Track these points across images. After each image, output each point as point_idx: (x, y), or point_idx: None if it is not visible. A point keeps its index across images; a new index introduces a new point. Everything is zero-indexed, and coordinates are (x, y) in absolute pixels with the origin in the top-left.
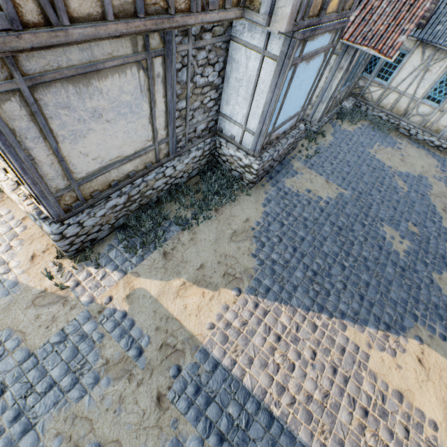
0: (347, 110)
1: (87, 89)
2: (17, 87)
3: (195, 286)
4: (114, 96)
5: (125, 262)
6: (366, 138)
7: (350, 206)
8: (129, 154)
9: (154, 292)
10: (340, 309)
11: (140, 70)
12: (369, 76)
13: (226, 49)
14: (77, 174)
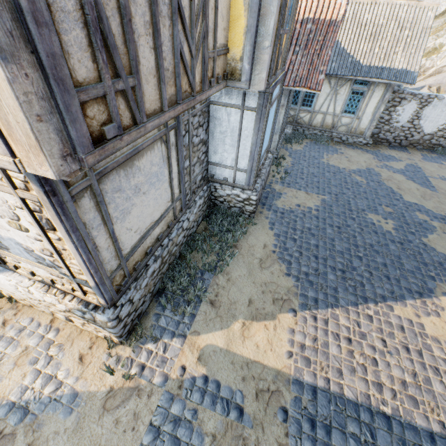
0: (290, 134)
1: (131, 170)
2: (90, 183)
3: (254, 322)
4: (147, 170)
5: (179, 326)
6: (315, 152)
7: (335, 207)
8: (157, 218)
9: (221, 344)
10: (378, 293)
11: (162, 143)
12: (296, 106)
13: (208, 112)
14: (124, 250)
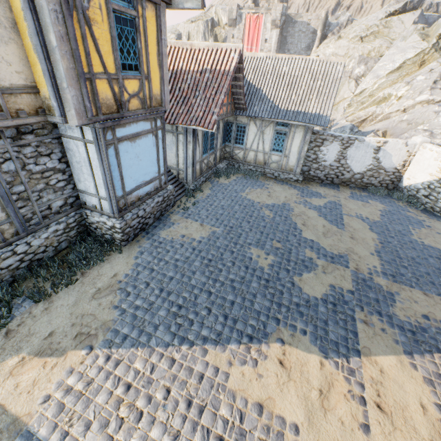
0: (222, 169)
1: None
2: None
3: (36, 357)
4: None
5: None
6: (239, 186)
7: (221, 239)
8: None
9: None
10: (202, 334)
11: None
12: (231, 144)
13: (60, 143)
14: None
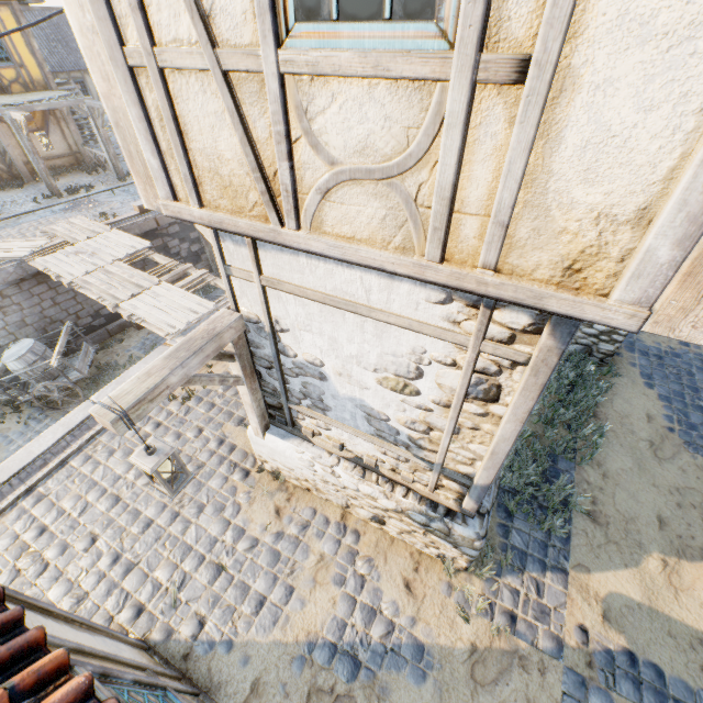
0: None
1: None
2: None
3: (683, 561)
4: None
5: (547, 551)
6: None
7: None
8: None
9: (636, 596)
10: None
11: None
12: None
13: None
14: None
